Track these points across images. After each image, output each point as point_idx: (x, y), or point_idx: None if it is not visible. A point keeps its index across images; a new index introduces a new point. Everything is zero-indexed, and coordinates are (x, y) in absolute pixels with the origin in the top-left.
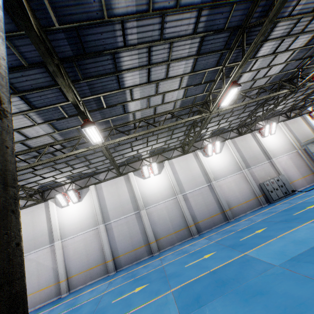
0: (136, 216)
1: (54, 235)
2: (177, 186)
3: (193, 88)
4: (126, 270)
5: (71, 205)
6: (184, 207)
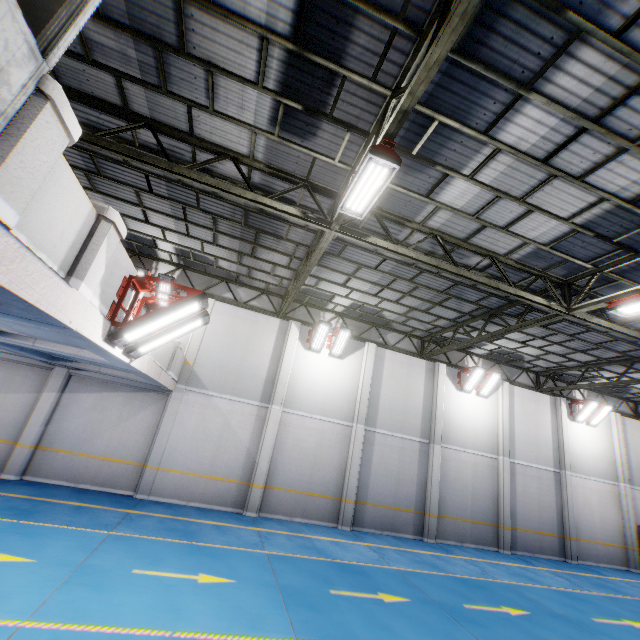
0: (421, 448)
1: (278, 391)
2: (508, 440)
3: None
4: (383, 540)
5: (323, 355)
6: (507, 485)
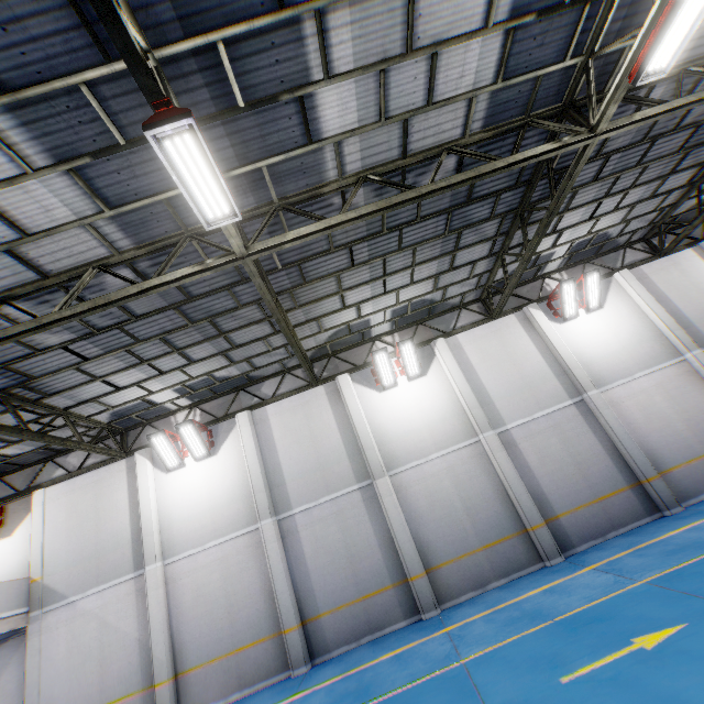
0: (364, 496)
1: (146, 546)
2: (478, 408)
3: (533, 30)
4: (341, 664)
5: (191, 465)
6: (507, 468)
